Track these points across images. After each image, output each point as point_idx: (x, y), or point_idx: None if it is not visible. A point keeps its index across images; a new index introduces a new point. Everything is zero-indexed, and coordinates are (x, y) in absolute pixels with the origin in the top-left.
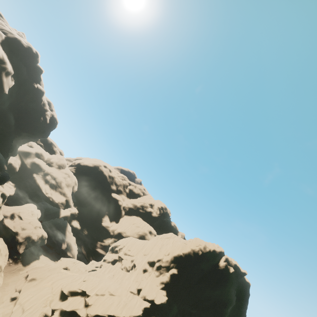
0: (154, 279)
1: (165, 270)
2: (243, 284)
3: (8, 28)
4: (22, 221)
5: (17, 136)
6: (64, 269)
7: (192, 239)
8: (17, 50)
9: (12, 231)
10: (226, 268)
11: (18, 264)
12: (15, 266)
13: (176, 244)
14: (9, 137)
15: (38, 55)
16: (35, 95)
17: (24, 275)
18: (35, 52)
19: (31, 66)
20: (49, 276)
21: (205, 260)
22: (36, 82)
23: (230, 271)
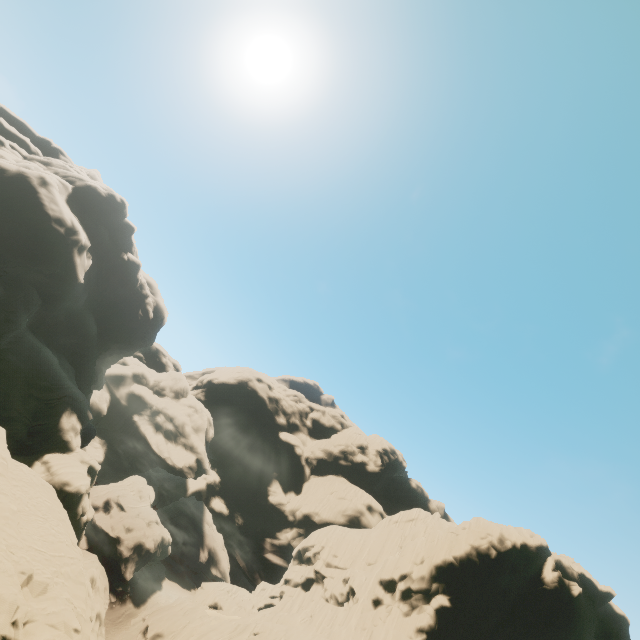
0: (401, 622)
1: (421, 598)
2: (610, 620)
3: (74, 172)
4: (125, 514)
5: (102, 353)
6: (211, 608)
7: (468, 523)
8: (92, 204)
9: (110, 535)
10: (562, 585)
11: (126, 604)
12: (122, 609)
13: (435, 537)
14: (89, 357)
15: (125, 205)
16: (126, 274)
17: (139, 628)
18: (120, 200)
19: (115, 224)
20: (187, 626)
21: (508, 570)
22: (126, 250)
23: (573, 592)
